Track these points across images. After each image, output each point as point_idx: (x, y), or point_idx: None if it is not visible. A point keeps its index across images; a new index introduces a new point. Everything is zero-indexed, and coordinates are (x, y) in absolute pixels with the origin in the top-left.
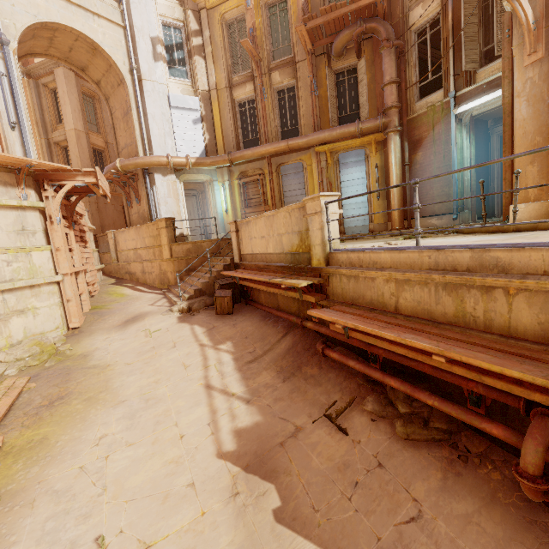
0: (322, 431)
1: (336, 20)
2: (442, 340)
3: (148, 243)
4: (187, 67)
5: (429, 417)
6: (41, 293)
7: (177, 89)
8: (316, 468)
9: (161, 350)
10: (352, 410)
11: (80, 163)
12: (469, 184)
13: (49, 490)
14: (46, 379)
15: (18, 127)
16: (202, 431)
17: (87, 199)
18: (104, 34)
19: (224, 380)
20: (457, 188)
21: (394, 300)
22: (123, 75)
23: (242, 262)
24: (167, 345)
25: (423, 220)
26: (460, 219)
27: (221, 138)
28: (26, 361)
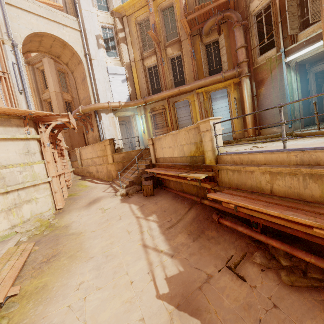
0: (227, 278)
1: (204, 13)
2: (316, 216)
3: (99, 154)
4: (117, 50)
5: (306, 269)
6: (40, 189)
7: (111, 63)
8: (228, 307)
9: (112, 221)
10: (245, 262)
11: (58, 110)
12: (298, 105)
13: (49, 323)
14: (44, 243)
15: (23, 92)
16: (144, 278)
17: (63, 130)
18: (69, 36)
19: (154, 241)
20: (290, 108)
21: (269, 186)
22: (81, 58)
23: (157, 162)
24: (116, 218)
25: (268, 130)
26: (293, 127)
27: (138, 89)
28: (32, 231)
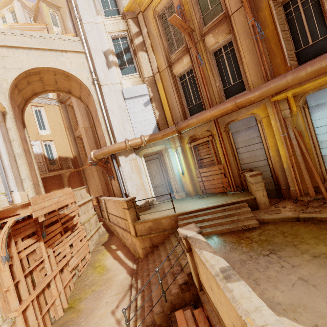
0: None
1: None
2: None
3: (121, 215)
4: (134, 63)
5: None
6: None
7: (128, 83)
8: None
9: None
10: None
11: (88, 147)
12: None
13: None
14: None
15: None
16: None
17: (95, 169)
18: (71, 63)
19: None
20: None
21: None
22: (88, 87)
23: (202, 294)
24: None
25: None
26: None
27: (169, 111)
28: None
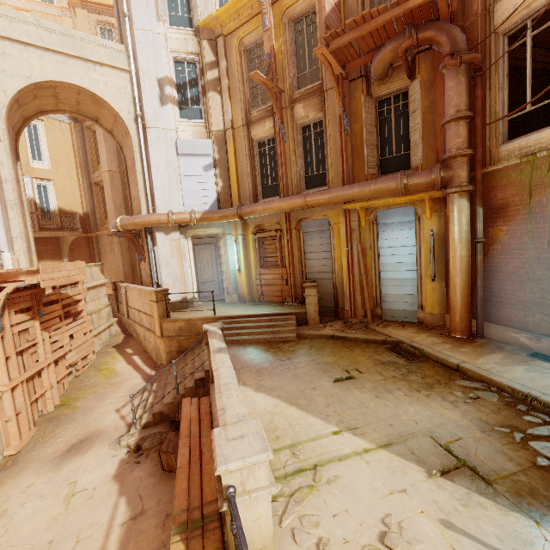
0: None
1: (374, 31)
2: None
3: (147, 309)
4: (201, 105)
5: None
6: None
7: (187, 133)
8: None
9: None
10: None
11: (112, 204)
12: None
13: None
14: None
15: None
16: None
17: (118, 239)
18: (106, 83)
19: None
20: None
21: None
22: (127, 125)
23: (212, 385)
24: (67, 544)
25: (504, 331)
26: None
27: (236, 185)
28: None
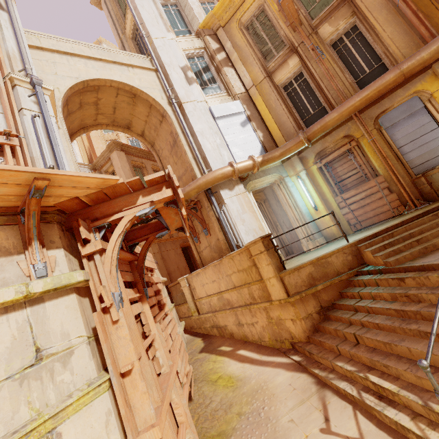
0: None
1: None
2: None
3: (237, 281)
4: (218, 82)
5: None
6: None
7: (215, 102)
8: None
9: None
10: None
11: None
12: None
13: None
14: None
15: None
16: None
17: (152, 251)
18: (139, 80)
19: None
20: None
21: None
22: (164, 108)
23: None
24: None
25: None
26: None
27: (277, 128)
28: None
